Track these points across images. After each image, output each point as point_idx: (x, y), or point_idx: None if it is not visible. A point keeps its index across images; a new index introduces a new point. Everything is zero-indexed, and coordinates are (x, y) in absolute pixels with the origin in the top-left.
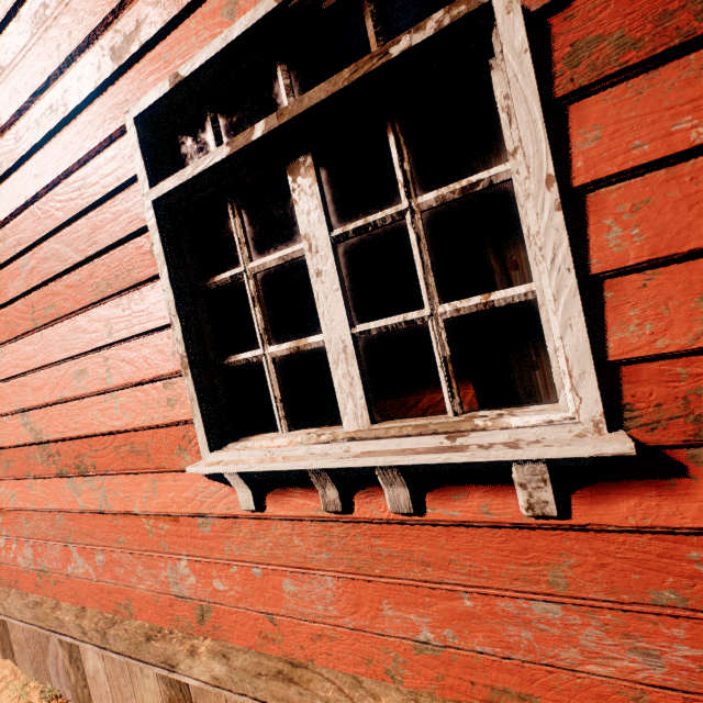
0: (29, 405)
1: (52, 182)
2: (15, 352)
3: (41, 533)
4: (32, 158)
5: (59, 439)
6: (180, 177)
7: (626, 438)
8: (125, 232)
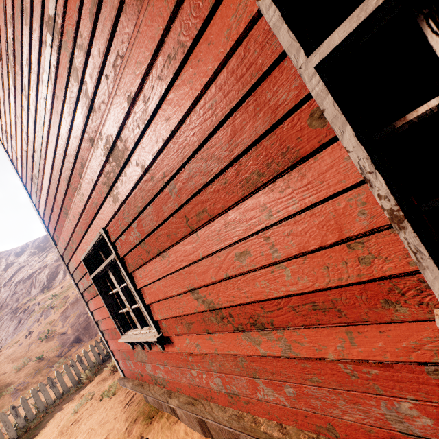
0: (198, 286)
1: (183, 117)
2: (177, 251)
3: (226, 369)
4: (160, 109)
5: (230, 306)
6: (359, 14)
7: None
8: (272, 120)
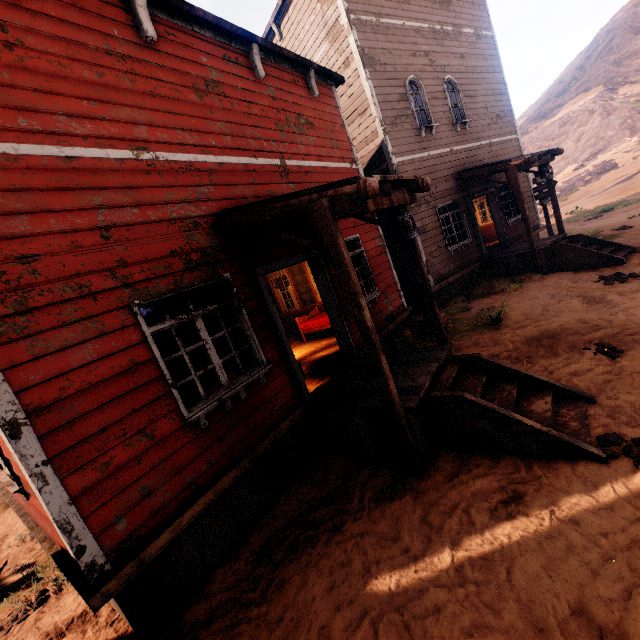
0: None
1: None
2: None
3: None
4: None
5: None
6: None
7: (16, 490)
8: None
